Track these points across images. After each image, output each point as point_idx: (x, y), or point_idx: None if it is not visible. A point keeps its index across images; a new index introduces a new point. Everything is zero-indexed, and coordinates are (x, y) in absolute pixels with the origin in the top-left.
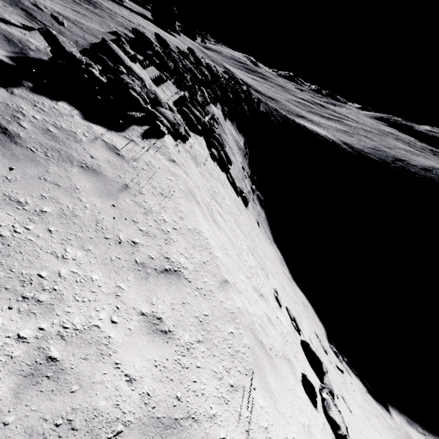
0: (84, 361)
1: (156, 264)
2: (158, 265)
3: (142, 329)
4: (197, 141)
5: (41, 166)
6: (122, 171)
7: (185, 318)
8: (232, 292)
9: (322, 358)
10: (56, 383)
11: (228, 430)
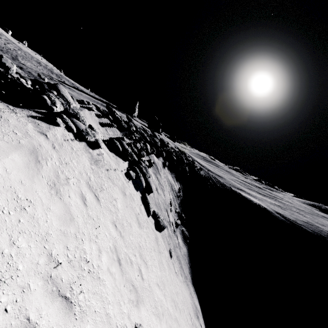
0: None
1: None
2: None
3: None
4: (115, 159)
5: None
6: None
7: None
8: None
9: None
10: None
11: None
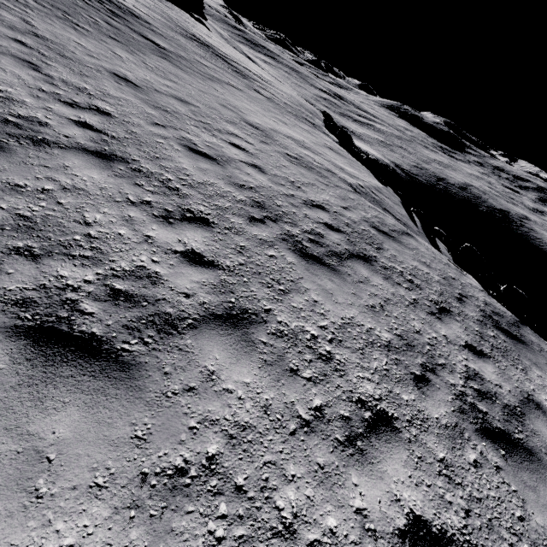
0: None
1: None
2: None
3: None
4: None
5: None
6: None
7: None
8: None
9: None
10: None
11: None
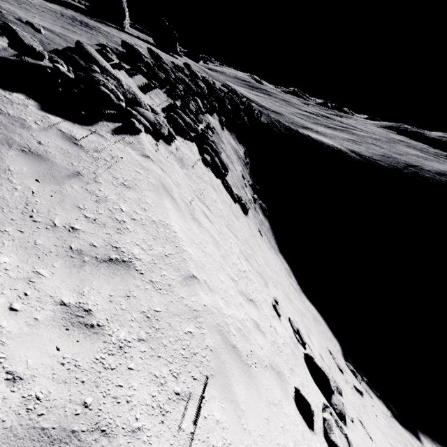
0: None
1: (99, 252)
2: (100, 254)
3: (56, 320)
4: (186, 146)
5: None
6: (77, 159)
7: (126, 313)
8: (199, 288)
9: (336, 377)
10: None
11: None
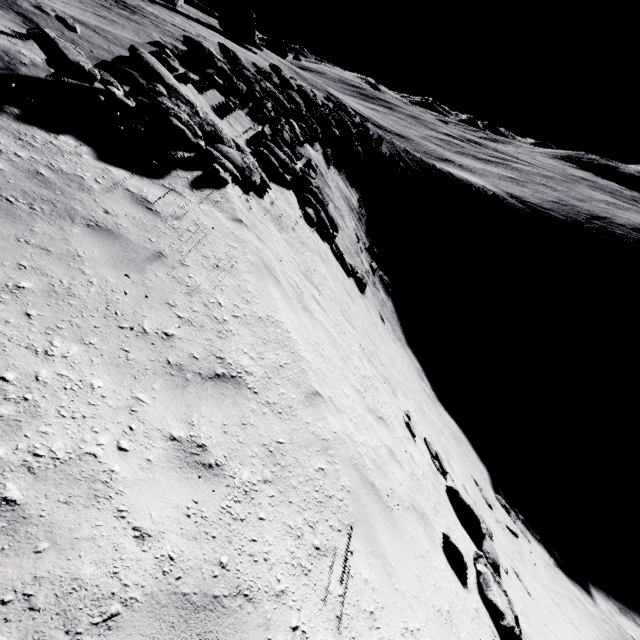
0: (63, 506)
1: (202, 366)
2: (204, 369)
3: (170, 461)
4: (282, 197)
5: (22, 223)
6: (154, 232)
7: (245, 446)
8: (325, 410)
9: (484, 515)
10: (11, 537)
11: (305, 615)
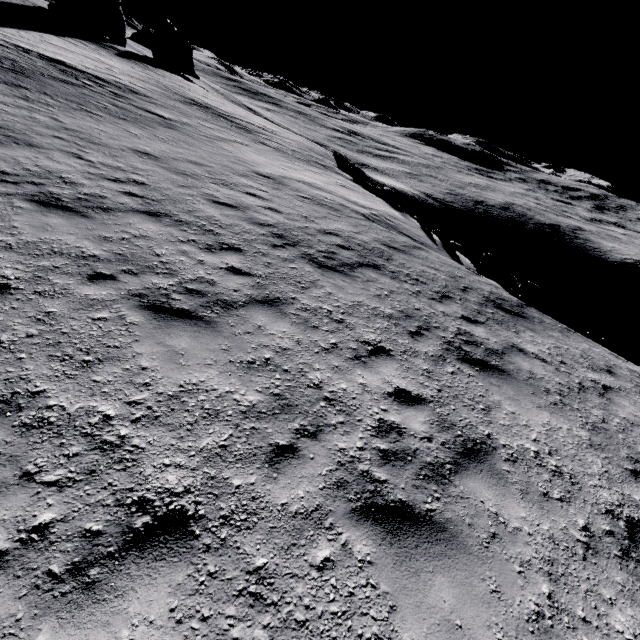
0: None
1: None
2: None
3: None
4: None
5: None
6: None
7: None
8: None
9: None
10: None
11: None
